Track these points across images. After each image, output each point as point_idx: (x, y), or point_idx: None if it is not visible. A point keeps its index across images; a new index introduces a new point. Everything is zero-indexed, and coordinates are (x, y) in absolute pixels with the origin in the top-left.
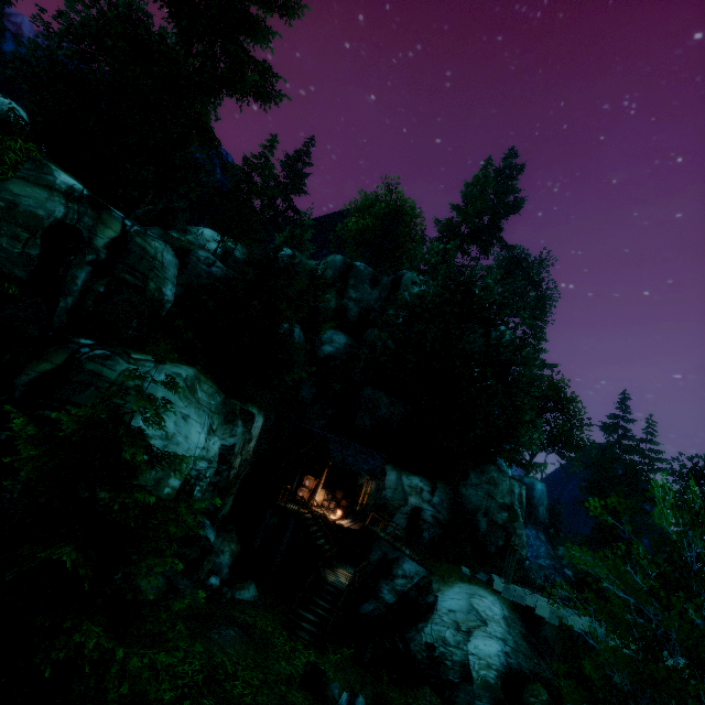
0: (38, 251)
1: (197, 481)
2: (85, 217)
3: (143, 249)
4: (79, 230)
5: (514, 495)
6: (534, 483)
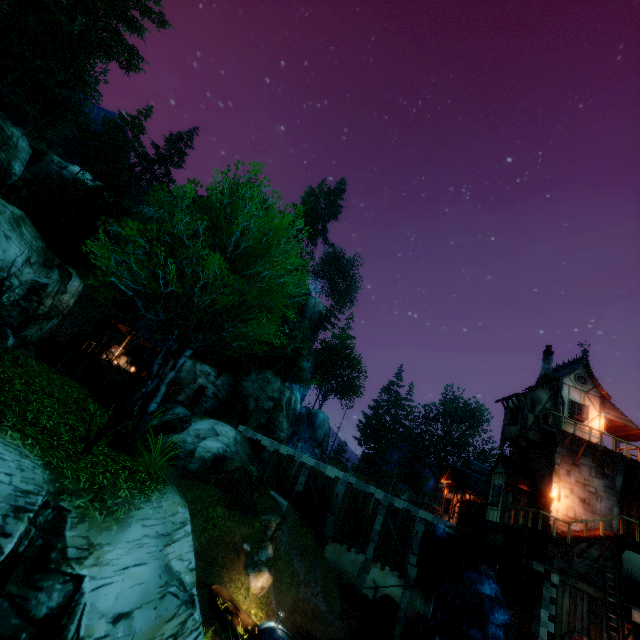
0: None
1: (7, 290)
2: None
3: (2, 128)
4: None
5: (284, 396)
6: (318, 412)
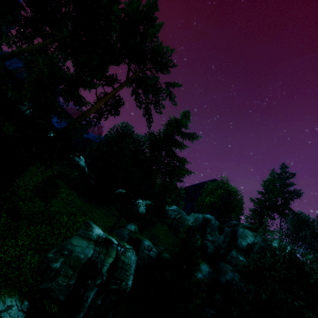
0: (74, 281)
1: None
2: (101, 254)
3: (123, 262)
4: (97, 262)
5: None
6: None
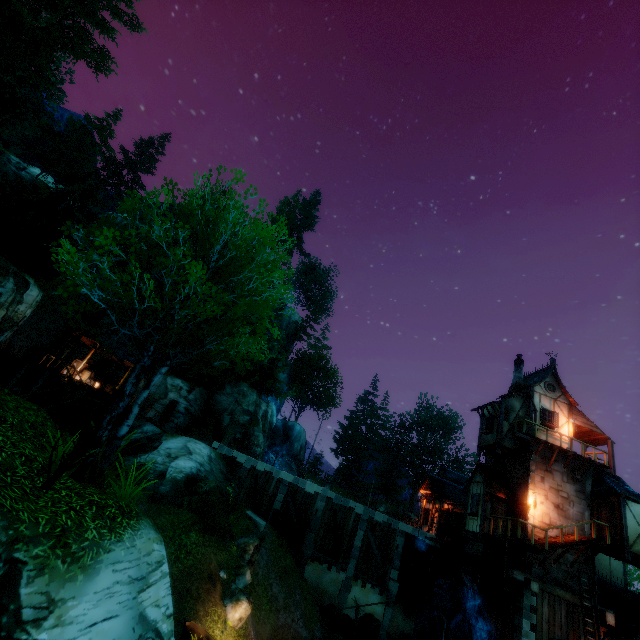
0: None
1: None
2: None
3: None
4: None
5: (260, 409)
6: (295, 424)
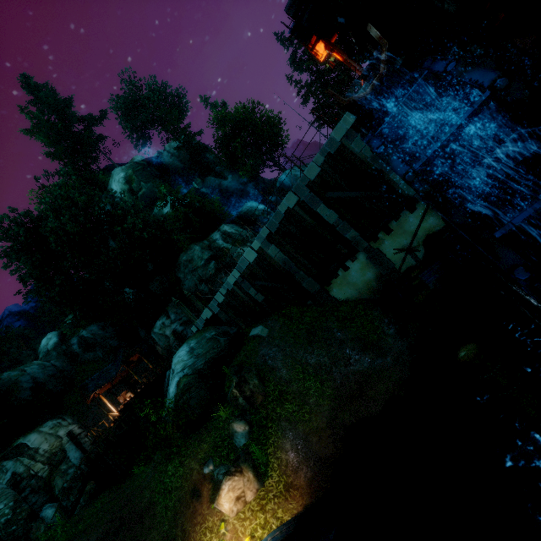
0: None
1: None
2: None
3: None
4: None
5: (216, 242)
6: (279, 181)
